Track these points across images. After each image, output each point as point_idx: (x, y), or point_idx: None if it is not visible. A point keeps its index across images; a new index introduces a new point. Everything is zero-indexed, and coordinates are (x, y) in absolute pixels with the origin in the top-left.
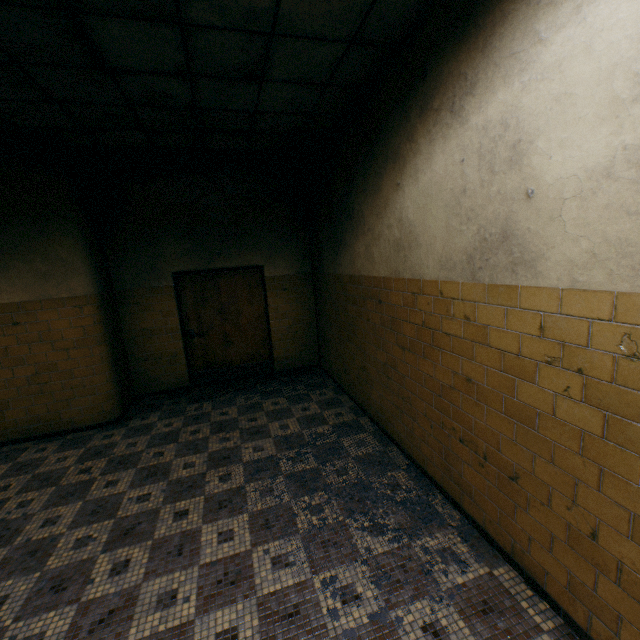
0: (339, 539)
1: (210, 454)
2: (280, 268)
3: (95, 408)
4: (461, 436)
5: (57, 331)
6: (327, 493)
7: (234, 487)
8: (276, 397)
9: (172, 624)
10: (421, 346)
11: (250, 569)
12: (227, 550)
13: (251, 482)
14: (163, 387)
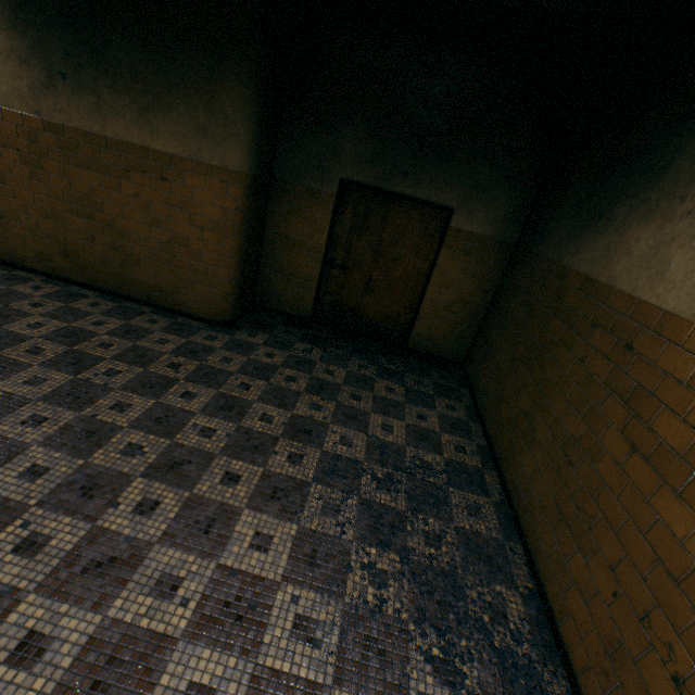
0: (389, 649)
1: (293, 417)
2: (475, 222)
3: (210, 302)
4: (683, 677)
5: (198, 203)
6: (401, 562)
7: (298, 478)
8: (393, 381)
9: (155, 626)
10: (686, 475)
11: (266, 612)
12: (254, 563)
13: (319, 483)
14: (283, 308)
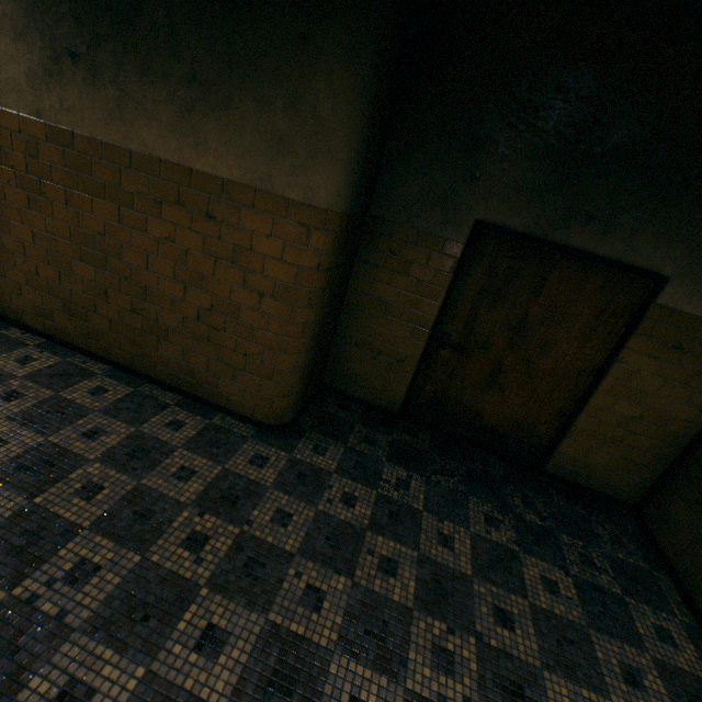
0: None
1: None
2: None
3: (262, 398)
4: None
5: (258, 256)
6: None
7: None
8: (549, 560)
9: None
10: None
11: None
12: None
13: None
14: (360, 394)
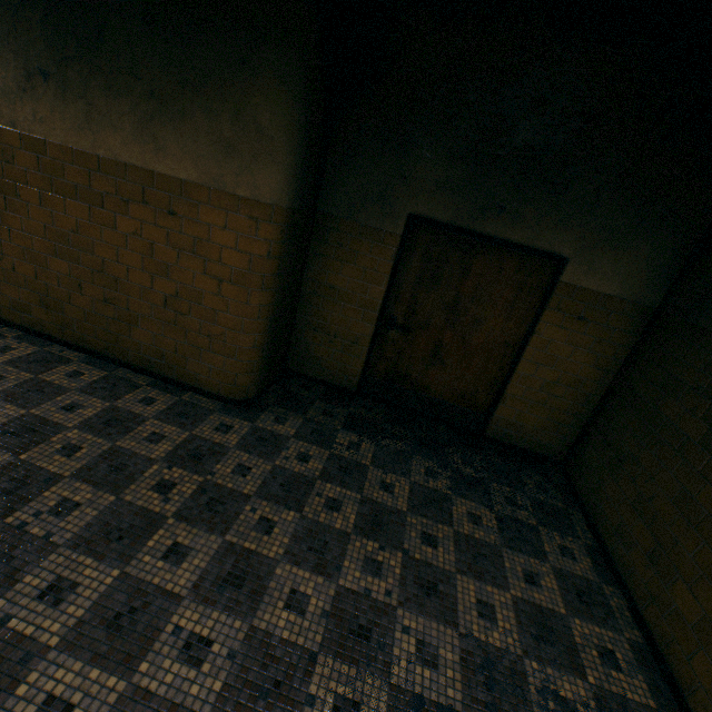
0: None
1: (338, 594)
2: (597, 276)
3: (226, 375)
4: None
5: (216, 246)
6: None
7: None
8: (477, 501)
9: None
10: None
11: None
12: None
13: None
14: (321, 375)
